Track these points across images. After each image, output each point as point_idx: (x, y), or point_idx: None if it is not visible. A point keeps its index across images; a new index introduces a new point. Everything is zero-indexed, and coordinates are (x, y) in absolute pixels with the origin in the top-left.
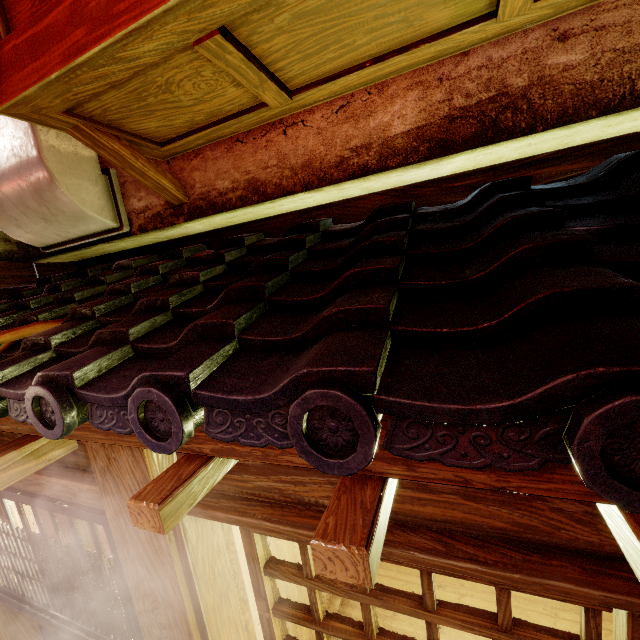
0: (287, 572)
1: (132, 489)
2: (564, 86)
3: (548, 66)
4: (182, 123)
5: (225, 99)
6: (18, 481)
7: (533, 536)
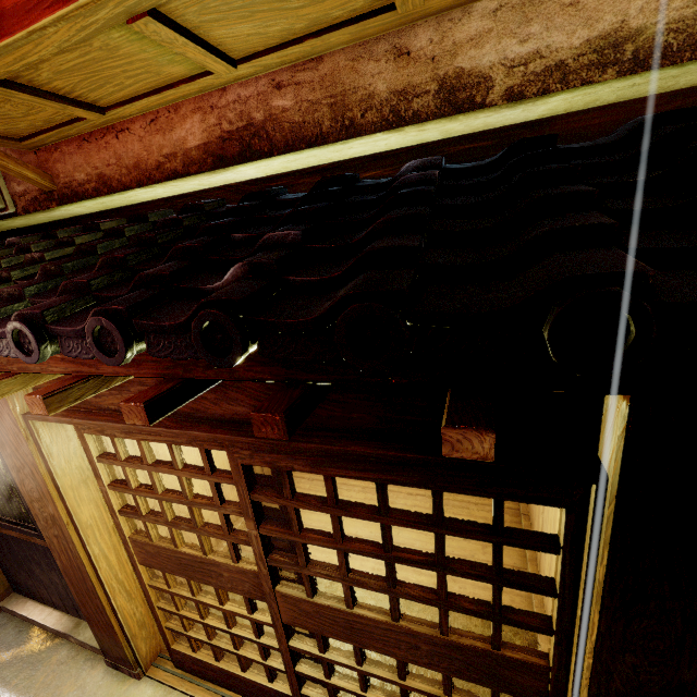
0: (109, 458)
1: None
2: (285, 123)
3: (274, 107)
4: (26, 126)
5: (50, 113)
6: None
7: (200, 415)
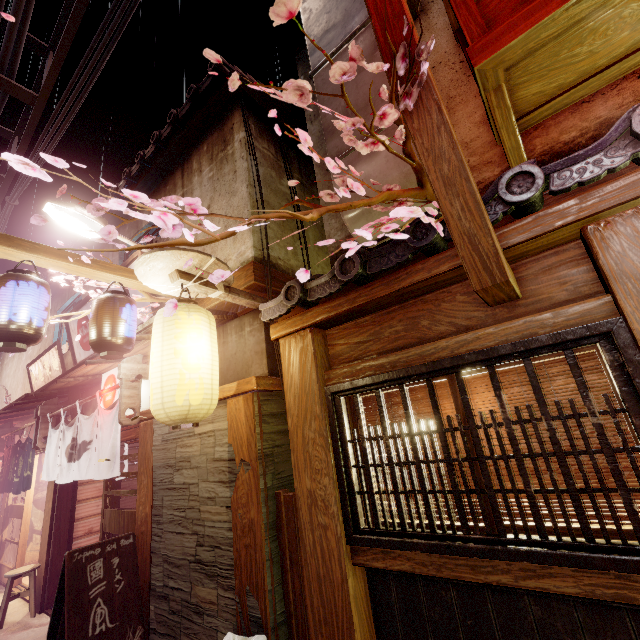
0: None
1: None
2: None
3: None
4: (552, 89)
5: (608, 50)
6: (440, 350)
7: None
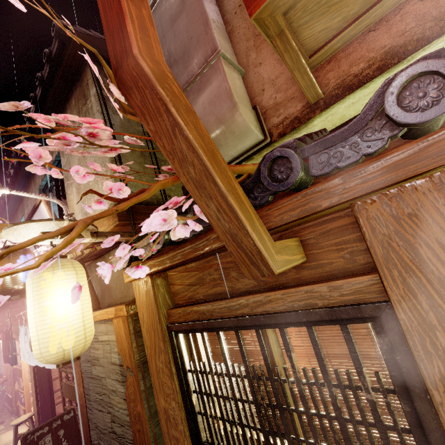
0: None
1: (444, 243)
2: None
3: None
4: (337, 23)
5: None
6: (243, 307)
7: None
